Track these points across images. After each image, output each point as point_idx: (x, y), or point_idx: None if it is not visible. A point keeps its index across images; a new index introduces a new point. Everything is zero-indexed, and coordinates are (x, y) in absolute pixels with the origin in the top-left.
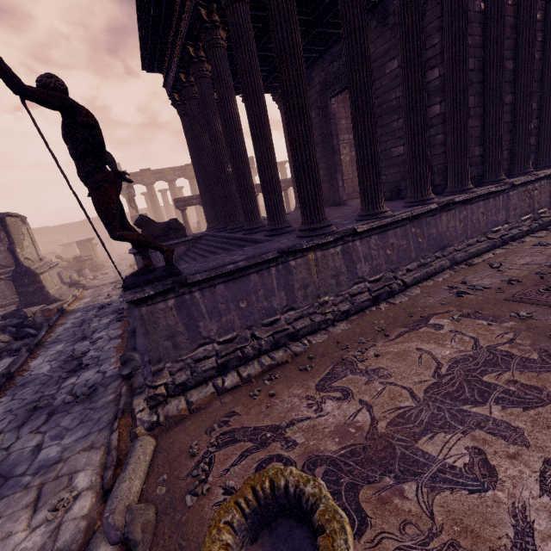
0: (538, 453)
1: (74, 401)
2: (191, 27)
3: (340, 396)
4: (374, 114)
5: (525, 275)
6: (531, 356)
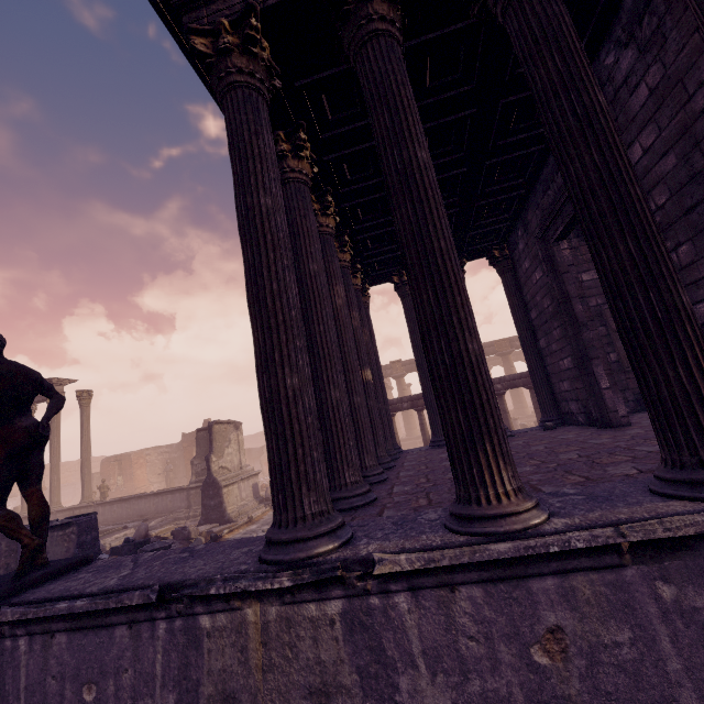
0: None
1: None
2: None
3: None
4: (447, 273)
5: None
6: None
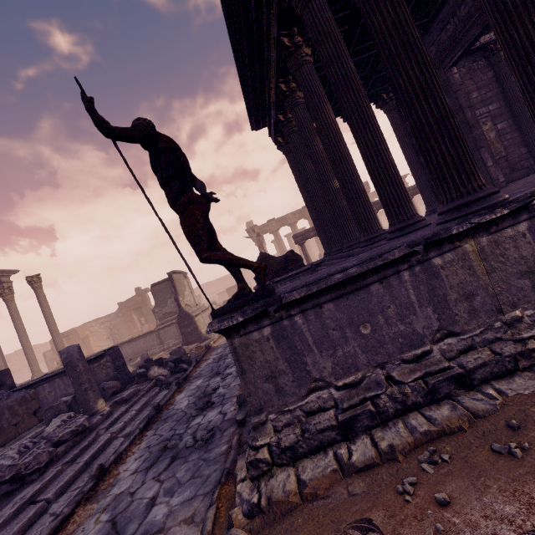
0: None
1: (193, 446)
2: (279, 63)
3: None
4: None
5: None
6: None
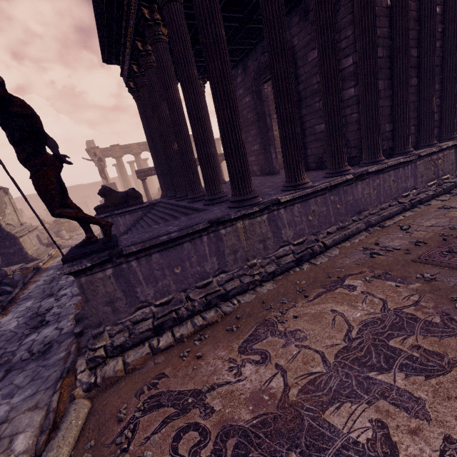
0: (438, 428)
1: (30, 358)
2: (137, 25)
3: (259, 359)
4: (294, 98)
5: (430, 237)
6: (434, 320)
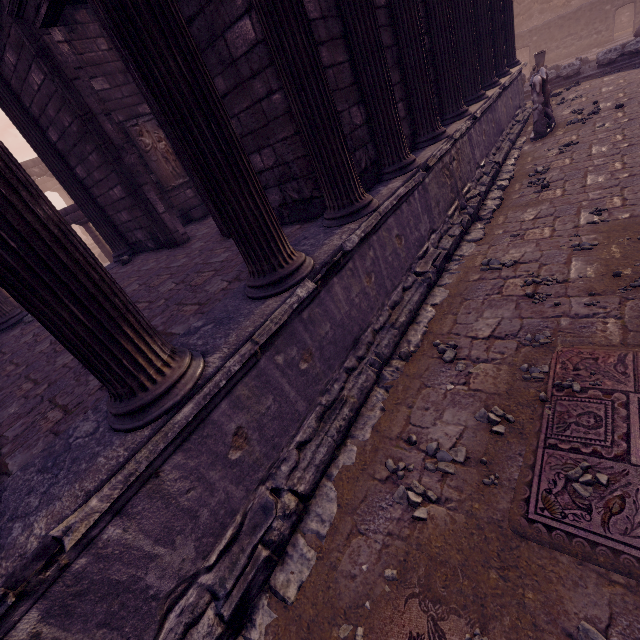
0: None
1: None
2: None
3: None
4: None
5: (510, 388)
6: None
